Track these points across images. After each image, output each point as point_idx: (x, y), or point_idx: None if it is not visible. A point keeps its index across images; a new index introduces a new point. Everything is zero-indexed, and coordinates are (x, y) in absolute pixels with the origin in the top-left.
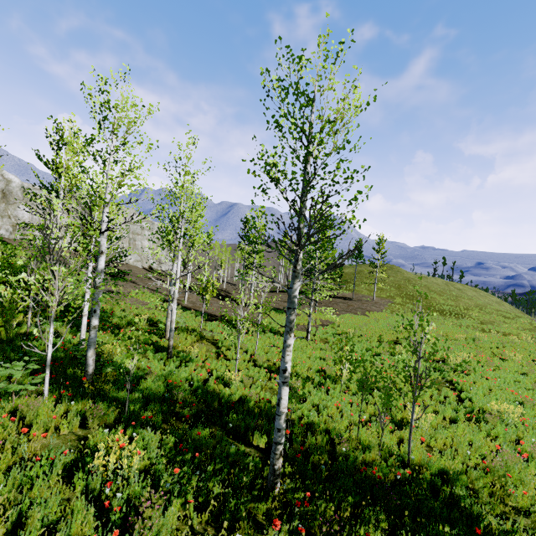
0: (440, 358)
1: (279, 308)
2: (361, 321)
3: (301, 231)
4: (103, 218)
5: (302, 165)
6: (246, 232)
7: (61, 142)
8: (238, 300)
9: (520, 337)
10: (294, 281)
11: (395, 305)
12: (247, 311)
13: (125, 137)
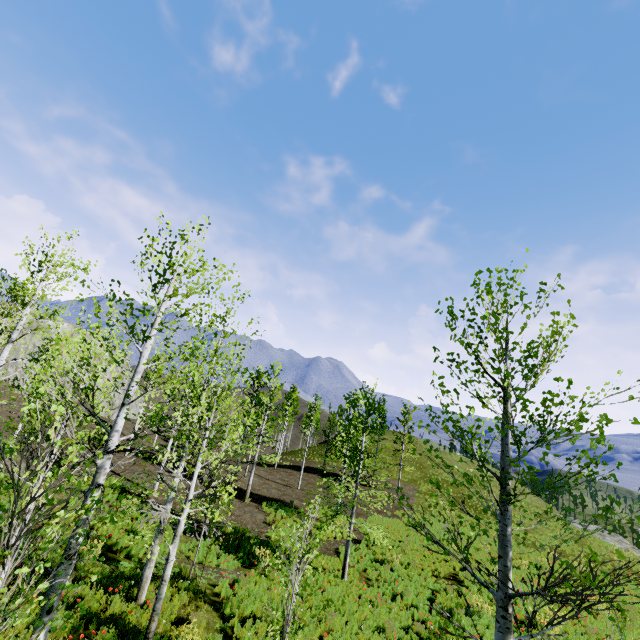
0: (522, 615)
1: (284, 500)
2: (397, 530)
3: (509, 539)
4: (117, 422)
5: (515, 437)
6: (256, 390)
7: (81, 299)
8: (293, 554)
9: (578, 559)
10: (505, 638)
11: (422, 495)
12: (244, 510)
13: (187, 308)
